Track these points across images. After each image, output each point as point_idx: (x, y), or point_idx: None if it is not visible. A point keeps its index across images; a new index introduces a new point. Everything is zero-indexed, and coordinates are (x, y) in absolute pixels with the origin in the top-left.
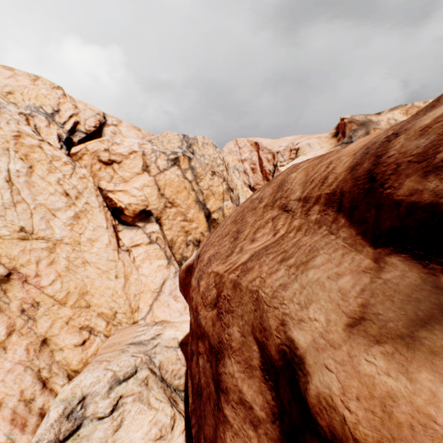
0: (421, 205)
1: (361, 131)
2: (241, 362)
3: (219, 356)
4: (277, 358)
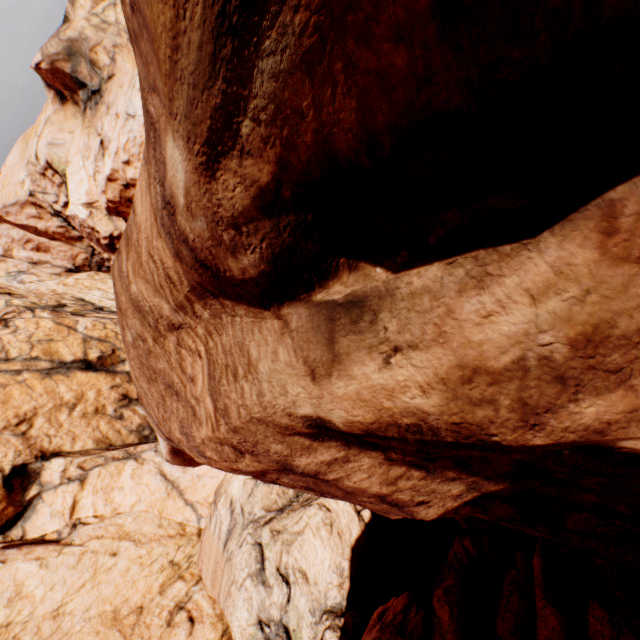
0: (257, 277)
1: (83, 66)
2: (302, 453)
3: (289, 467)
4: (311, 431)
